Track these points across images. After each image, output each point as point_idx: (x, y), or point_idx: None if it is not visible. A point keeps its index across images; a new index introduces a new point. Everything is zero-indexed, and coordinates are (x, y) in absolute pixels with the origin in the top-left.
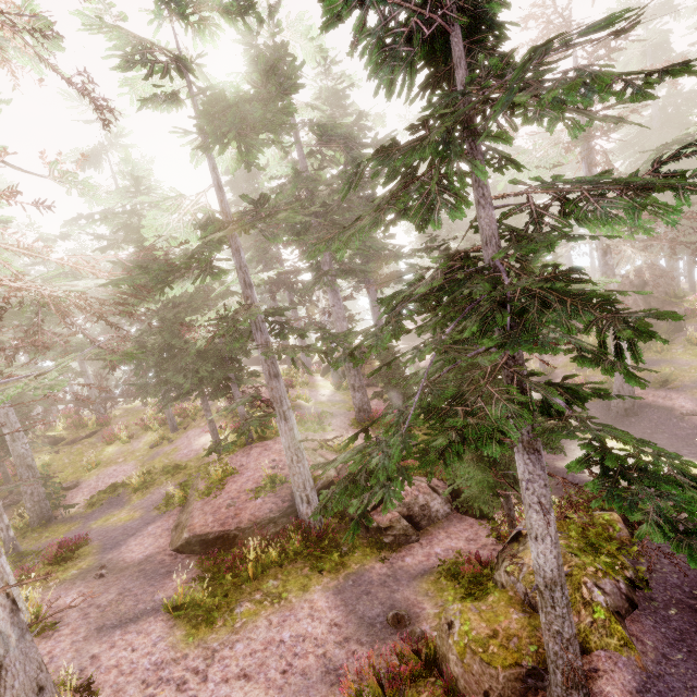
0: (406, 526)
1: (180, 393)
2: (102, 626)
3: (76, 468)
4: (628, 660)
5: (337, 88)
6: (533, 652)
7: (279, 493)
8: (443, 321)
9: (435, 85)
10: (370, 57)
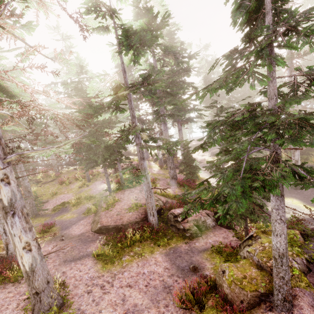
0: (196, 229)
1: (94, 164)
2: (66, 260)
3: (47, 194)
4: (310, 292)
5: (170, 30)
6: (263, 286)
7: (139, 211)
8: (247, 133)
9: (248, 23)
10: (235, 5)
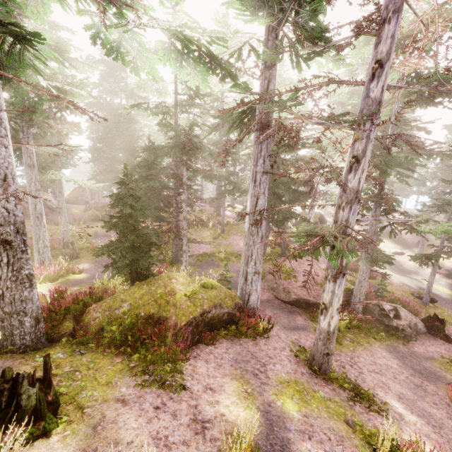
0: (411, 332)
1: None
2: (284, 327)
3: None
4: None
5: None
6: None
7: None
8: None
9: None
10: None
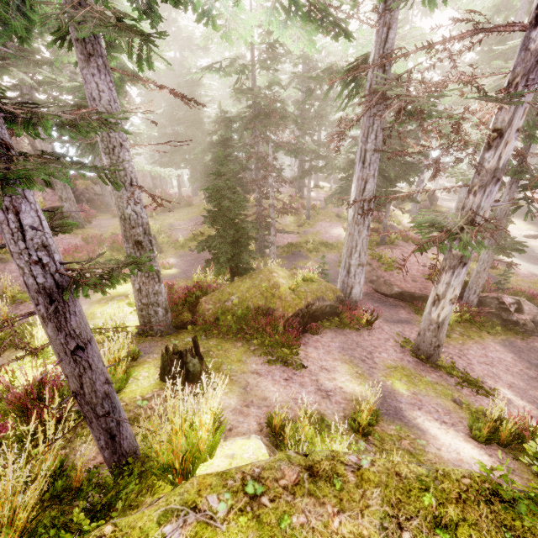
0: (534, 327)
1: None
2: (387, 320)
3: None
4: None
5: None
6: None
7: None
8: None
9: None
10: None
